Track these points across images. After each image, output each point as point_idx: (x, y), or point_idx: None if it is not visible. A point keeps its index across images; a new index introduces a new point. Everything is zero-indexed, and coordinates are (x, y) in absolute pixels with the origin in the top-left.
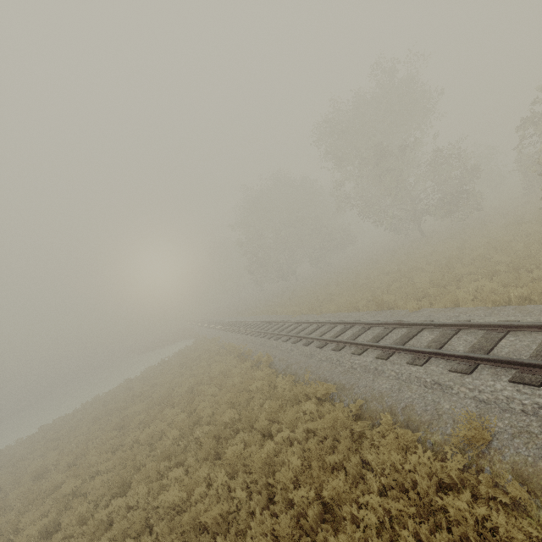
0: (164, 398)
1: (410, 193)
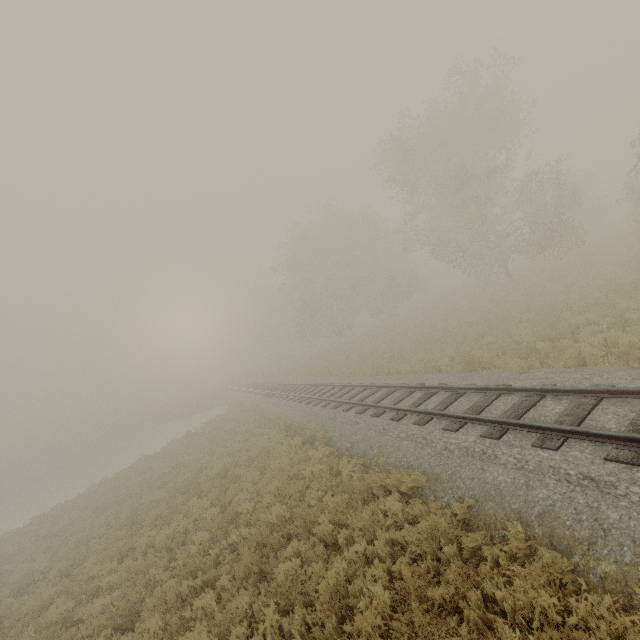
0: (190, 484)
1: (494, 227)
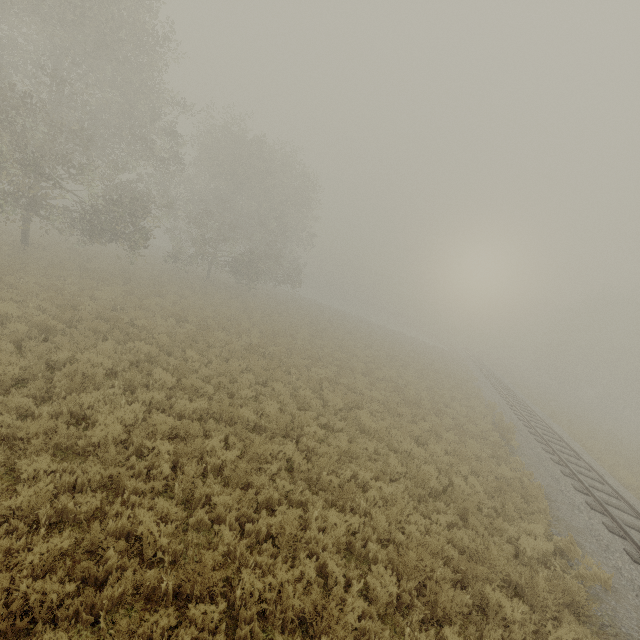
0: (421, 353)
1: None
